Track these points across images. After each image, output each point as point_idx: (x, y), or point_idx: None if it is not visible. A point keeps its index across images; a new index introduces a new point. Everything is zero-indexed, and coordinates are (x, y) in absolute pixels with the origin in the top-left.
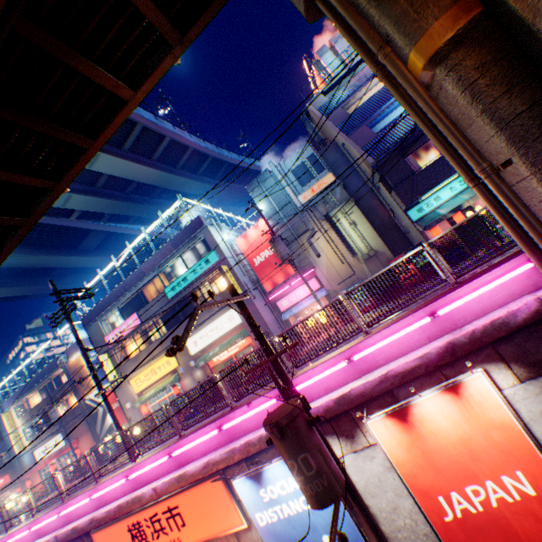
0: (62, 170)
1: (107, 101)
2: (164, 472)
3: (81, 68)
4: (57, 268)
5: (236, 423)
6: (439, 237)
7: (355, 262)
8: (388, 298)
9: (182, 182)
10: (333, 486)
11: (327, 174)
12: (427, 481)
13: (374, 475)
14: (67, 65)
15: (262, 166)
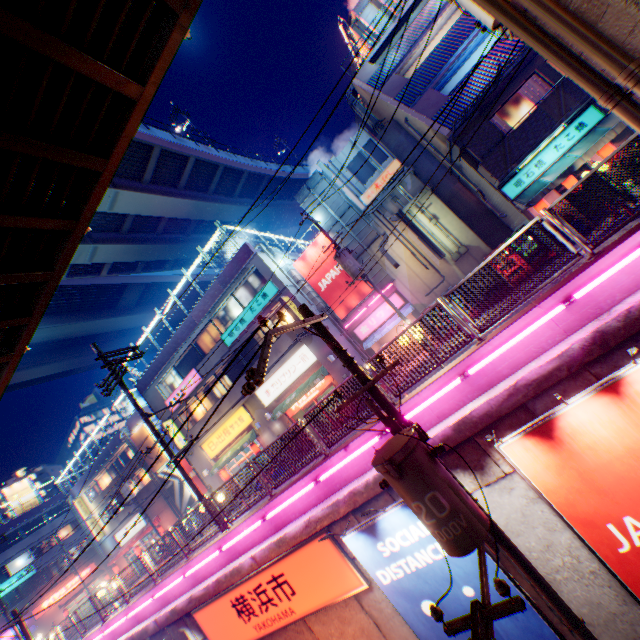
0: (77, 206)
1: (111, 106)
2: (260, 539)
3: (72, 63)
4: (98, 335)
5: (334, 472)
6: (561, 199)
7: (442, 265)
8: (491, 302)
9: (218, 209)
10: (474, 527)
11: (391, 161)
12: (589, 508)
13: (516, 510)
14: (54, 64)
15: (309, 173)
